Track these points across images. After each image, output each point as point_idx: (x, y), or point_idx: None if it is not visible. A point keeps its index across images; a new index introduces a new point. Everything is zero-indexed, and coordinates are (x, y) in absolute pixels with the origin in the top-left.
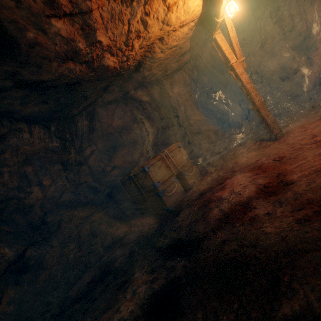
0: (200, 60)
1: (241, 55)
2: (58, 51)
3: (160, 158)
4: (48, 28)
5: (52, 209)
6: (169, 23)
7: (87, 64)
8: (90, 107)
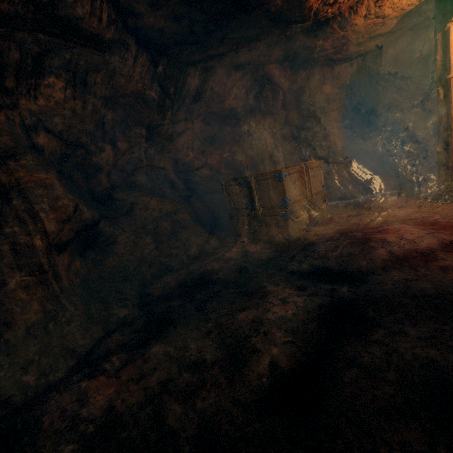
0: (378, 59)
1: None
2: None
3: (299, 170)
4: None
5: (121, 186)
6: None
7: None
8: (212, 61)
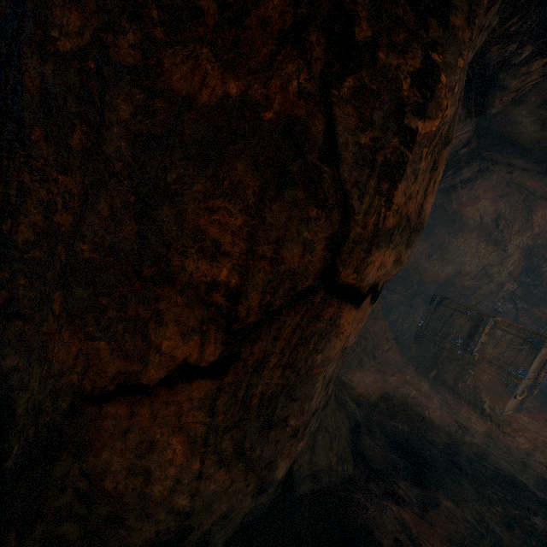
0: None
1: None
2: None
3: None
4: None
5: None
6: None
7: None
8: (502, 166)
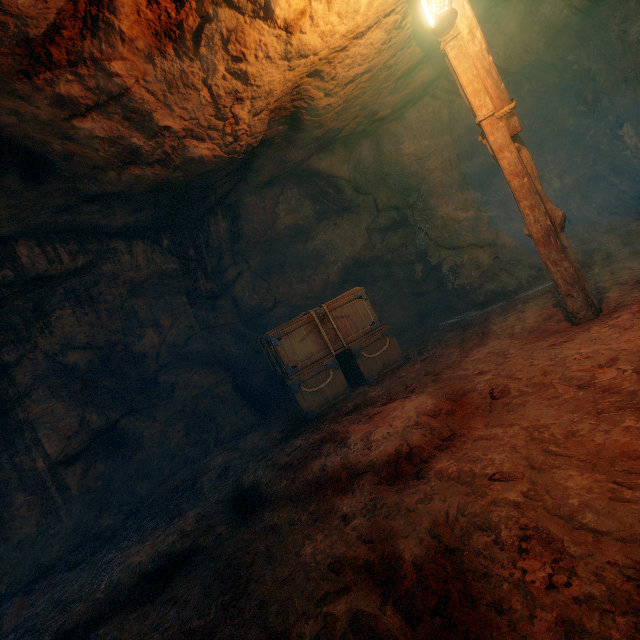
0: None
1: (503, 99)
2: (106, 157)
3: (308, 320)
4: (75, 134)
5: (170, 364)
6: (307, 52)
7: (161, 164)
8: (229, 198)
